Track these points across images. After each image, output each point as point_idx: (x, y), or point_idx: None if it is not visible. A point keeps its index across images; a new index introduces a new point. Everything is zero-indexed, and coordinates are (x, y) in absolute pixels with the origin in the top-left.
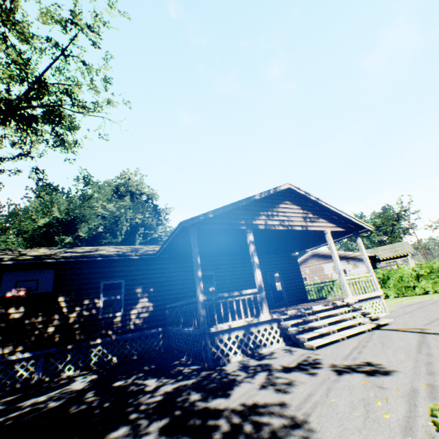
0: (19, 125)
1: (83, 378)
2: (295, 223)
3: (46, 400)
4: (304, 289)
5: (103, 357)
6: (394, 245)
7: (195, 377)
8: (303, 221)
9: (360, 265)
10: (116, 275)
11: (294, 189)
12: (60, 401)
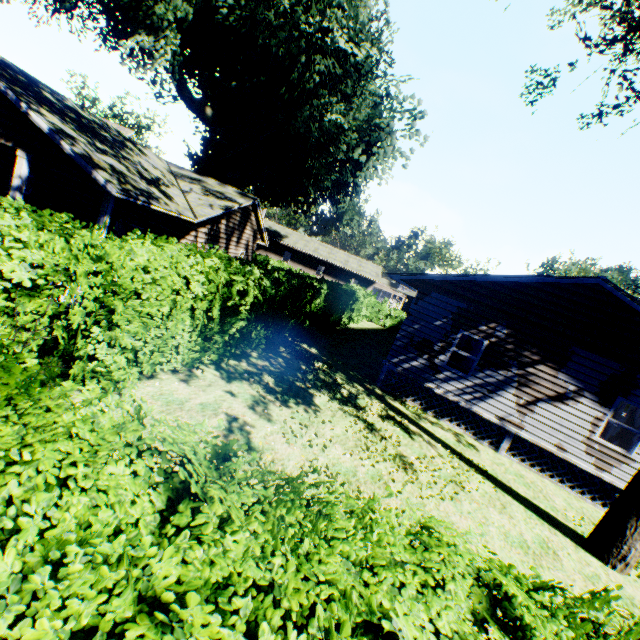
0: None
1: None
2: None
3: None
4: None
5: None
6: None
7: None
8: None
9: None
10: None
11: None
12: None
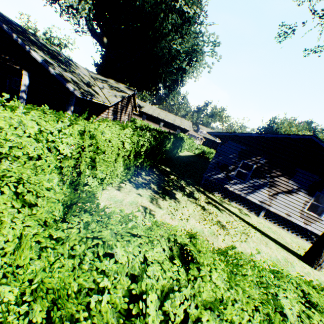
0: None
1: None
2: None
3: None
4: None
5: None
6: None
7: None
8: None
9: None
10: None
11: None
12: None
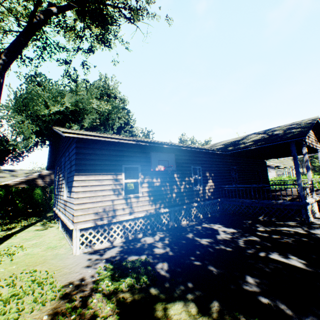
0: (94, 20)
1: (210, 225)
2: (313, 144)
3: (235, 236)
4: (269, 182)
5: (196, 214)
6: (281, 160)
7: (317, 227)
8: (314, 142)
9: (272, 171)
10: (197, 162)
11: (318, 121)
12: (252, 237)
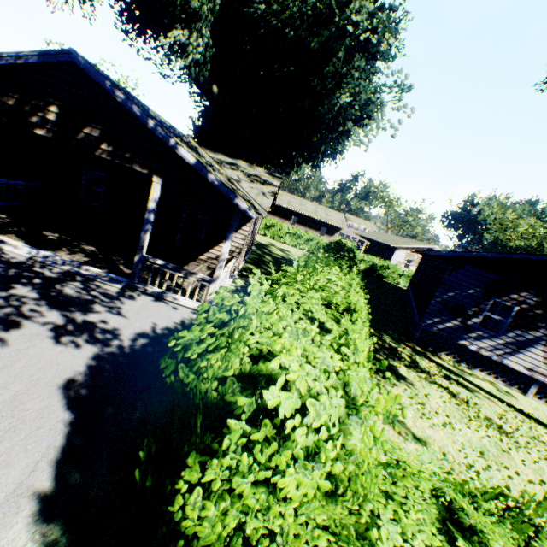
0: None
1: None
2: None
3: None
4: None
5: None
6: None
7: None
8: None
9: None
10: None
11: None
12: None
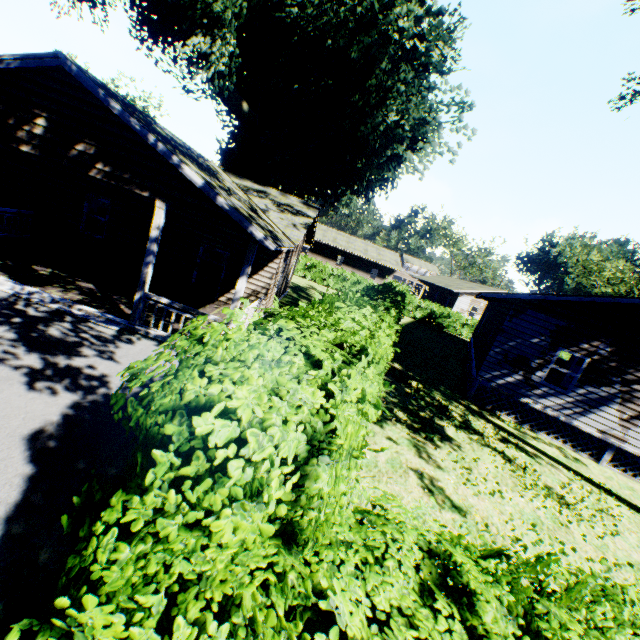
0: None
1: None
2: None
3: None
4: None
5: None
6: None
7: None
8: None
9: None
10: None
11: None
12: None
